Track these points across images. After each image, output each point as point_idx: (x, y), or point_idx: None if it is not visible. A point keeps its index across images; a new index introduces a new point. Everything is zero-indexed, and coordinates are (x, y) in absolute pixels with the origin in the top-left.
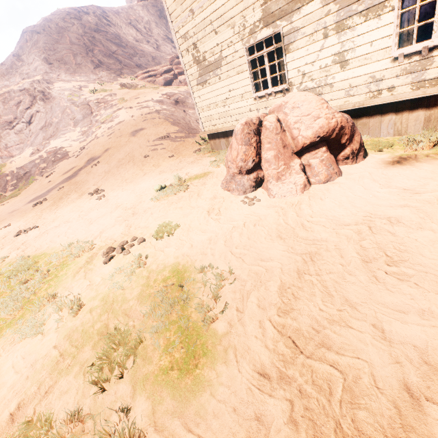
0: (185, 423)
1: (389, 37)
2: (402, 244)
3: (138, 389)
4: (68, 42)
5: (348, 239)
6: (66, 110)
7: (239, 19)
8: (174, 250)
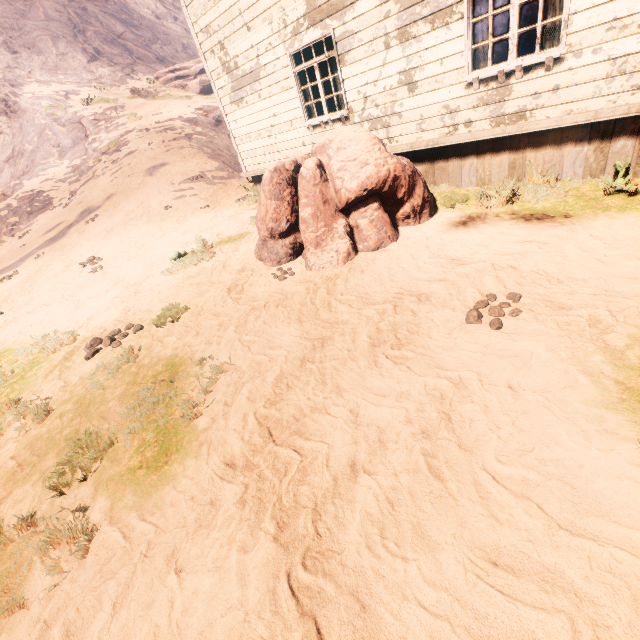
0: (141, 515)
1: (461, 54)
2: (417, 325)
3: (100, 490)
4: (42, 17)
5: (368, 321)
6: (44, 131)
7: (277, 12)
8: (175, 339)
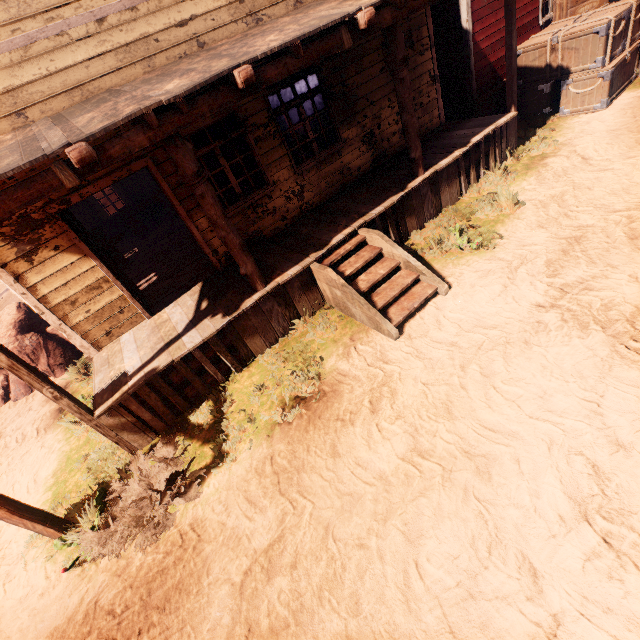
0: None
1: None
2: None
3: None
4: None
5: None
6: None
7: None
8: None
